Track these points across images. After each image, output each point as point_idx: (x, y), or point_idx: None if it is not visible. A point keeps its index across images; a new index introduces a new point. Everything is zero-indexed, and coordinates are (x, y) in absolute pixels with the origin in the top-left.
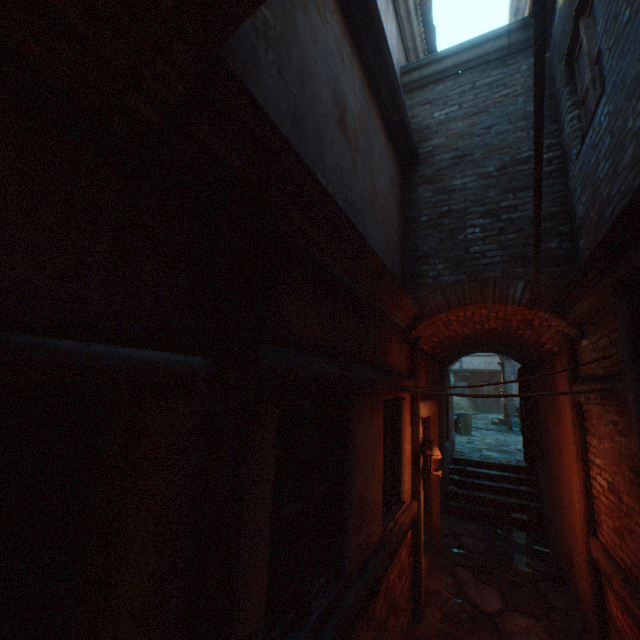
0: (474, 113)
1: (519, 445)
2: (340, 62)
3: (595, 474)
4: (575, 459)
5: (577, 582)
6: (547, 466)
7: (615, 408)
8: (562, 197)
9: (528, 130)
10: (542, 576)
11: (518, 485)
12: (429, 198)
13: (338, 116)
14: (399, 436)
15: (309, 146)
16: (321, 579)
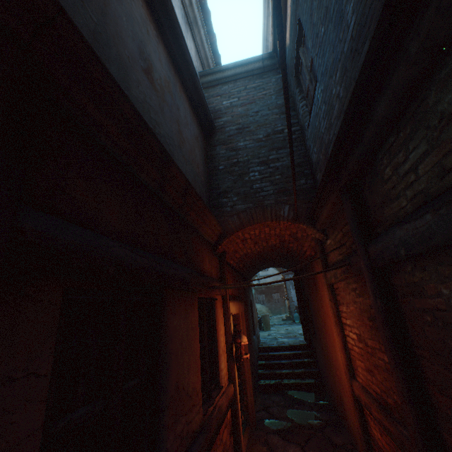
0: (248, 103)
1: (300, 331)
2: (146, 33)
3: (348, 332)
4: (335, 325)
5: (349, 420)
6: (318, 339)
7: (353, 278)
8: (304, 153)
9: (280, 114)
10: (327, 423)
11: (303, 358)
12: (224, 154)
13: (145, 67)
14: (215, 330)
15: (112, 69)
16: None
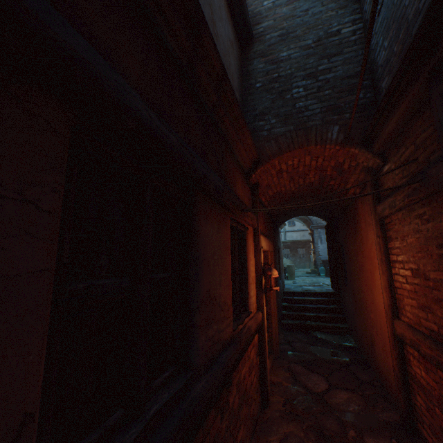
0: None
1: (326, 282)
2: None
3: (398, 269)
4: (380, 263)
5: (378, 360)
6: (350, 285)
7: (422, 202)
8: None
9: (337, 10)
10: (352, 362)
11: (329, 305)
12: (262, 68)
13: None
14: (245, 259)
15: None
16: (165, 373)
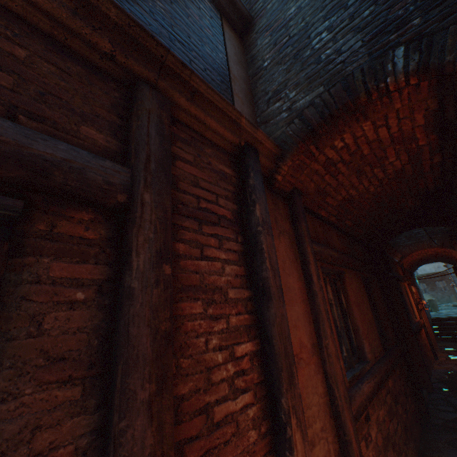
0: None
1: None
2: None
3: None
4: None
5: None
6: None
7: None
8: None
9: None
10: None
11: None
12: None
13: None
14: (408, 297)
15: None
16: None
